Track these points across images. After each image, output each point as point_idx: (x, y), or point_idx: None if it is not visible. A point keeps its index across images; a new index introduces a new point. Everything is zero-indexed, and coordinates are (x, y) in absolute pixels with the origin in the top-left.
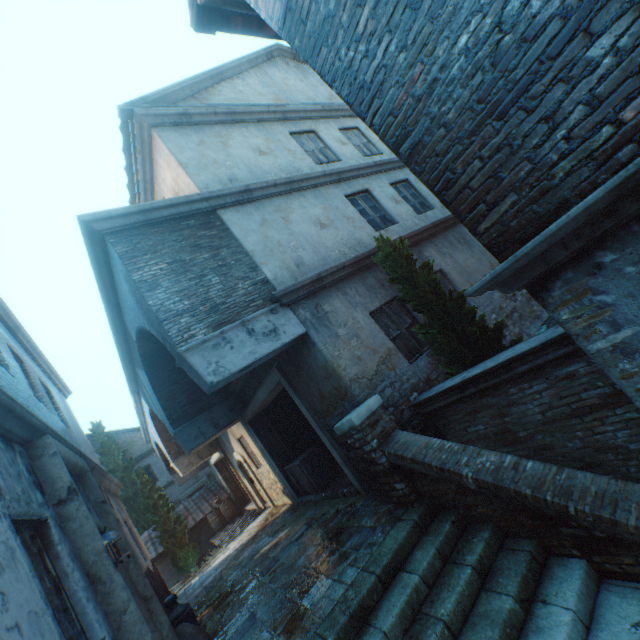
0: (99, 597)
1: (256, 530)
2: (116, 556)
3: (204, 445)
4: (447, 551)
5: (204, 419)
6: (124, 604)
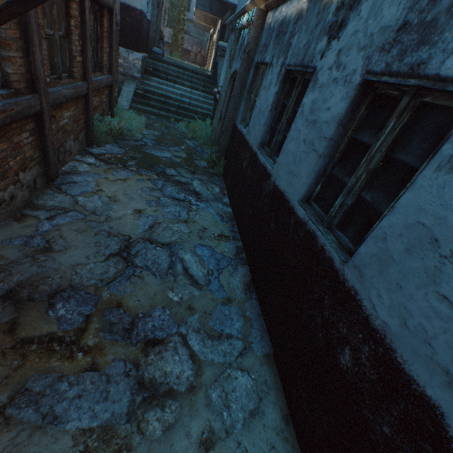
0: (152, 9)
1: (196, 66)
2: (158, 5)
3: (210, 18)
4: (206, 83)
5: (209, 2)
6: (154, 16)
